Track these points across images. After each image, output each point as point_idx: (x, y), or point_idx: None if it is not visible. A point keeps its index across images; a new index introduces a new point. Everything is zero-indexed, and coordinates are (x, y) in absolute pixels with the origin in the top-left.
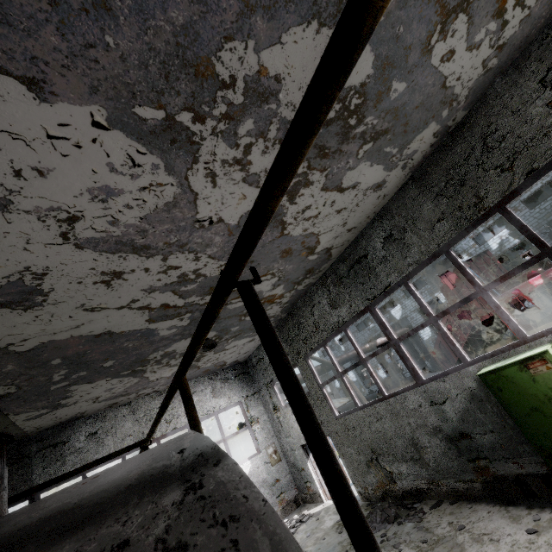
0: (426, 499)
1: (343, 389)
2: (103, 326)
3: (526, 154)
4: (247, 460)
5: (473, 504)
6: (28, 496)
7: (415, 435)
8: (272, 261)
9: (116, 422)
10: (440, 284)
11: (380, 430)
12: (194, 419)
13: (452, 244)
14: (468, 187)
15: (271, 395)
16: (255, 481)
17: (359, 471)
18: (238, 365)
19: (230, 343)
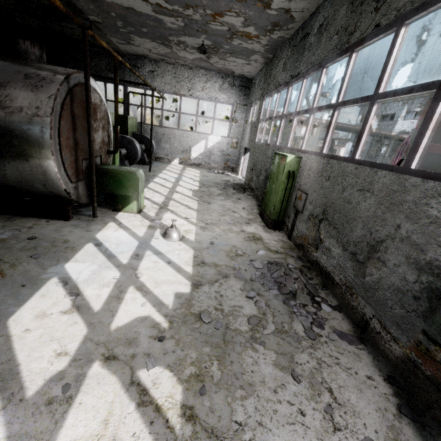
0: (252, 193)
1: (349, 155)
2: (127, 3)
3: (390, 2)
4: (220, 136)
5: (255, 201)
6: (123, 84)
7: (262, 168)
8: (230, 1)
9: (163, 71)
10: (425, 107)
11: (258, 158)
12: (115, 76)
13: (327, 62)
14: (360, 10)
15: (248, 111)
16: (218, 148)
17: (248, 171)
18: (245, 79)
19: (229, 57)
